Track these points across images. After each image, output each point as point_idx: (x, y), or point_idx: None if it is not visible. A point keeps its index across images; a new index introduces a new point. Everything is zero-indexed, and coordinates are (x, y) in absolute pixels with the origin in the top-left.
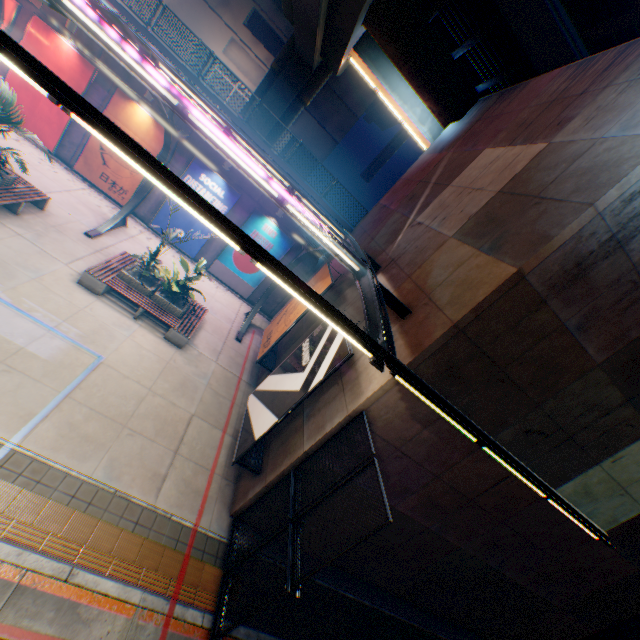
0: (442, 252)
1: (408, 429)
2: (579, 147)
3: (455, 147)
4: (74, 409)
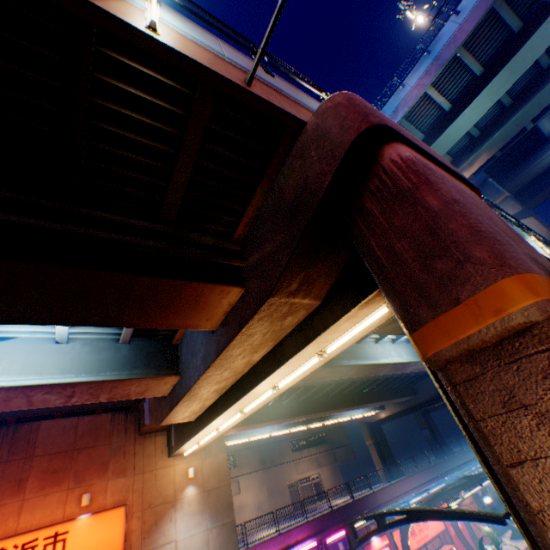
0: None
1: None
2: None
3: None
4: None
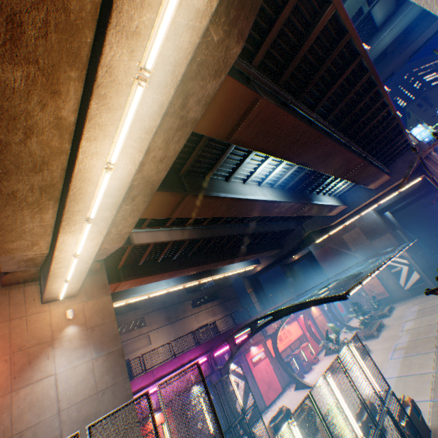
0: (373, 244)
1: (408, 254)
2: (365, 224)
3: (327, 243)
4: (427, 299)
